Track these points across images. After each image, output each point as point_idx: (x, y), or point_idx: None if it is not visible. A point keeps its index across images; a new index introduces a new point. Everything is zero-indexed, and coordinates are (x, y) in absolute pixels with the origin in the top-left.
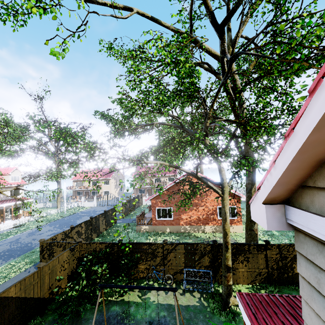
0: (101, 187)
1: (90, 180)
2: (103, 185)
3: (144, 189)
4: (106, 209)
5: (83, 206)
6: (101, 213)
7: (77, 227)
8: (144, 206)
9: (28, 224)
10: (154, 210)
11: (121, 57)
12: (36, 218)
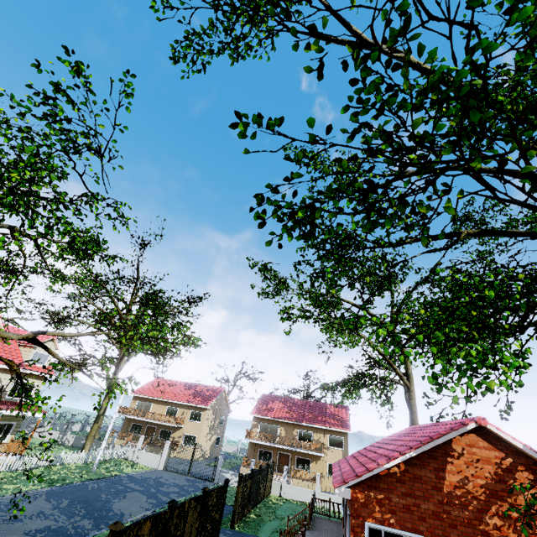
0: (183, 424)
1: (166, 401)
2: (188, 420)
3: (271, 452)
4: (186, 484)
5: (134, 462)
6: (197, 496)
7: (129, 533)
8: (278, 502)
9: (2, 478)
10: (358, 530)
11: (316, 169)
12: (29, 464)
